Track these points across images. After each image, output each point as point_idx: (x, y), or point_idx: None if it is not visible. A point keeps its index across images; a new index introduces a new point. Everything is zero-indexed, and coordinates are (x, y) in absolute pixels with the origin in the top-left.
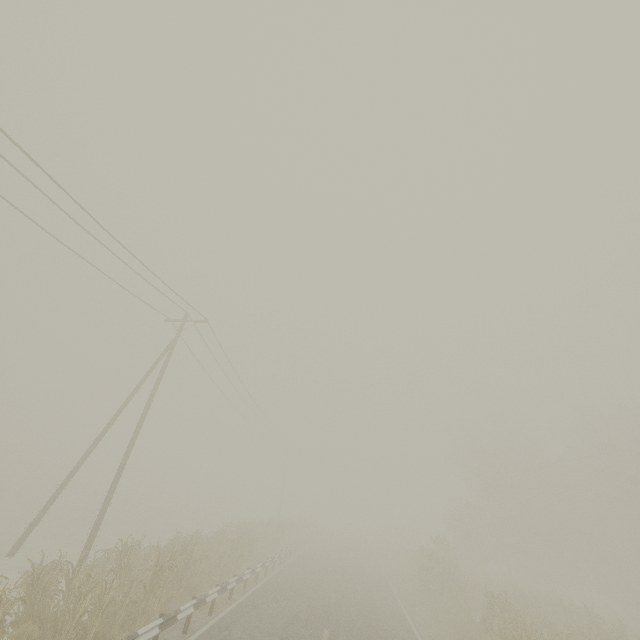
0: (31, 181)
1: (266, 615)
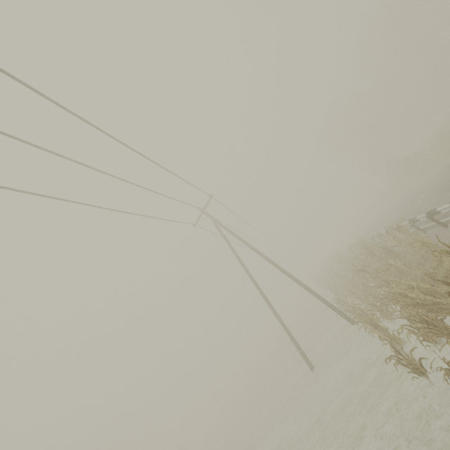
0: (93, 168)
1: (436, 206)
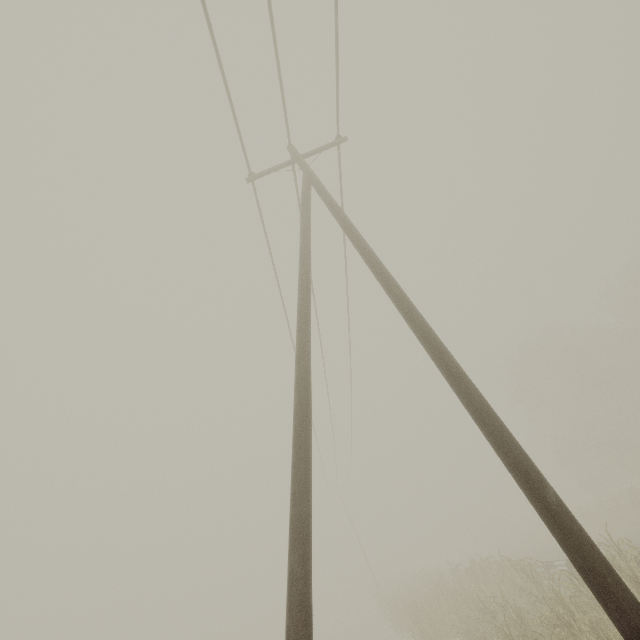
0: None
1: None
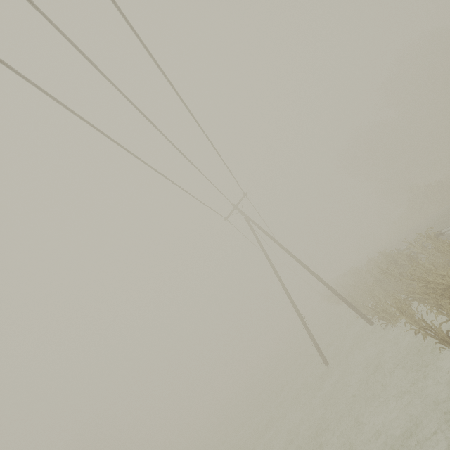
0: (174, 145)
1: None
